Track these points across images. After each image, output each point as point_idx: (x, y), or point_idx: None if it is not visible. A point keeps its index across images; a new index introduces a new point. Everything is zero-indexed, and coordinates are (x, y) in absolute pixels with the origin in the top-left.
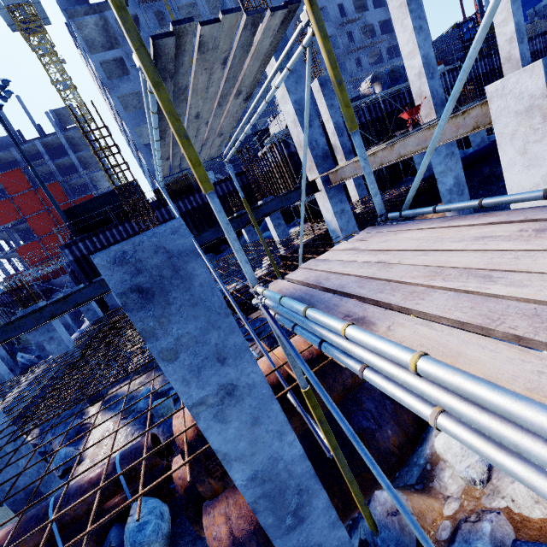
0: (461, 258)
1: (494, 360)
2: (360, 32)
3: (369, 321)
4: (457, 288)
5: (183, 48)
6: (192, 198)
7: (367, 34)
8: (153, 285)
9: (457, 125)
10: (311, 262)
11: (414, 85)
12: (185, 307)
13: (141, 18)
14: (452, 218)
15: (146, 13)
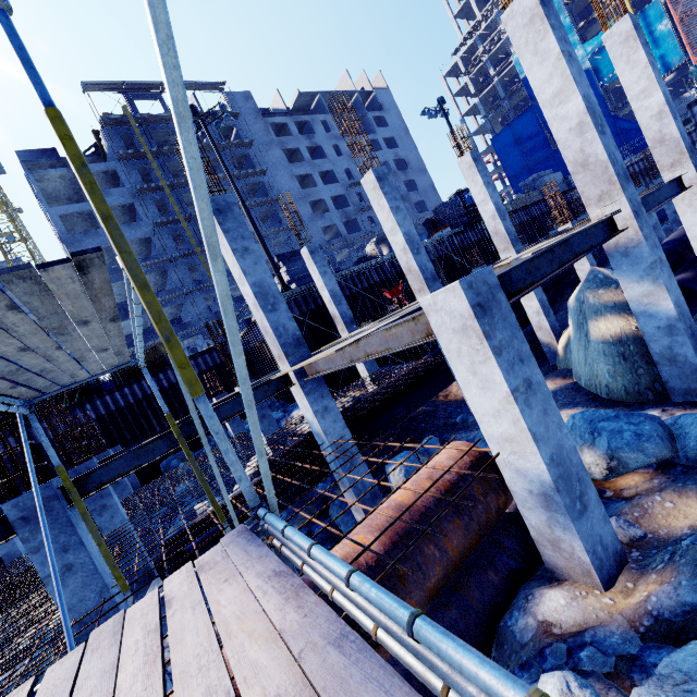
0: None
1: None
2: None
3: None
4: None
5: None
6: (162, 376)
7: None
8: None
9: (411, 329)
10: (107, 627)
11: (402, 260)
12: None
13: (121, 173)
14: (283, 569)
15: (128, 169)
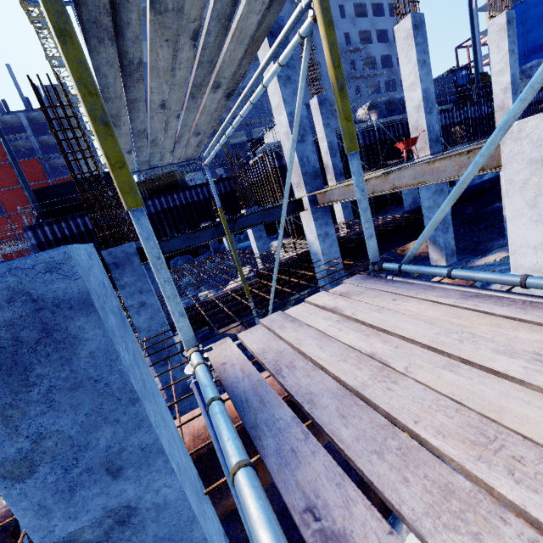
0: (530, 410)
1: None
2: (362, 61)
3: None
4: None
5: None
6: (176, 196)
7: (368, 65)
8: None
9: (460, 163)
10: (277, 318)
11: (412, 118)
12: (57, 390)
13: None
14: (478, 294)
15: None
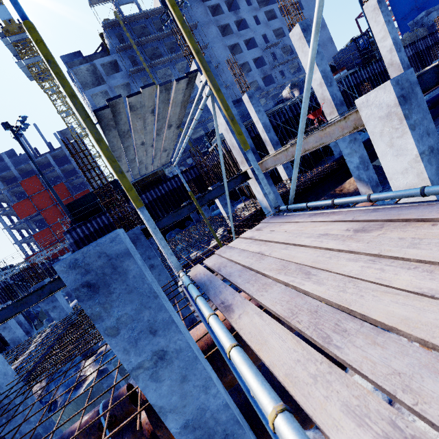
0: (302, 254)
1: (280, 348)
2: (281, 52)
3: (232, 309)
4: (288, 282)
5: (118, 111)
6: (161, 187)
7: (286, 53)
8: (98, 280)
9: (342, 126)
10: (223, 249)
11: (318, 92)
12: (122, 294)
13: (119, 62)
14: (316, 213)
15: (122, 58)
